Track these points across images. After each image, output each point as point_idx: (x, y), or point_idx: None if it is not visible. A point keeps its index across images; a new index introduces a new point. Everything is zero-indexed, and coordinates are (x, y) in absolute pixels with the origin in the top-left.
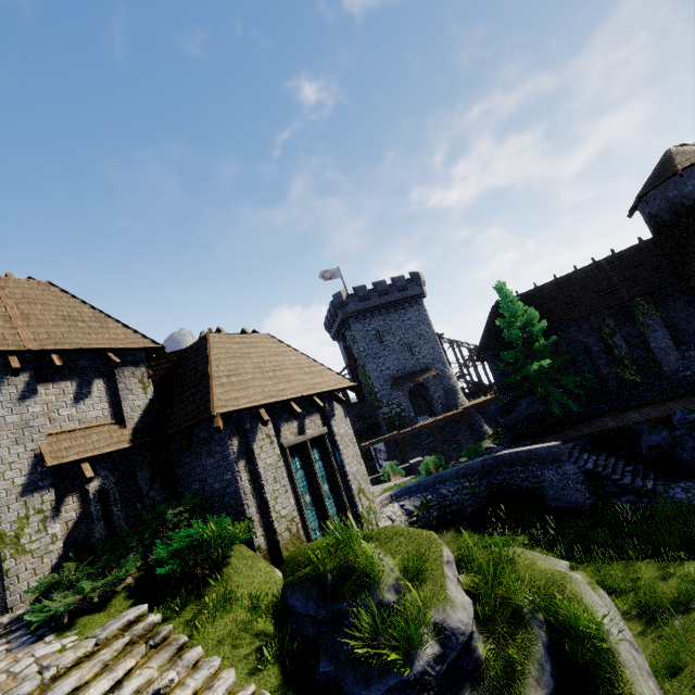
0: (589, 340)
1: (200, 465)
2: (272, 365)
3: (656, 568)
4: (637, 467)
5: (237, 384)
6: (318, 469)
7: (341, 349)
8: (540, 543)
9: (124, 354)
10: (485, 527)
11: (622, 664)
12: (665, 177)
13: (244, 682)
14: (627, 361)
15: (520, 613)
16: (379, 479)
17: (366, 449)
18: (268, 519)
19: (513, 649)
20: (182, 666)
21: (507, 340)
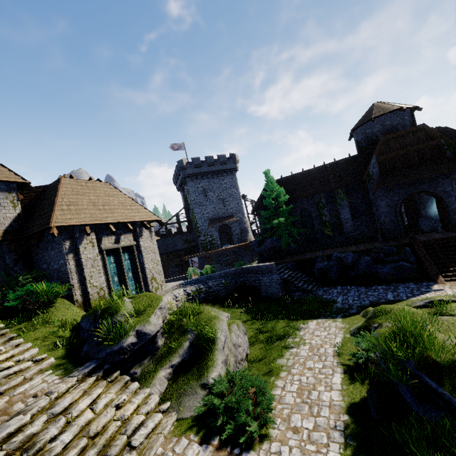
0: (312, 209)
1: (47, 255)
2: (103, 202)
3: (286, 323)
4: (310, 279)
5: (73, 211)
6: (126, 264)
7: (182, 197)
8: (247, 312)
9: (0, 184)
10: (228, 304)
11: (216, 349)
12: (366, 120)
13: (43, 354)
14: (328, 223)
15: (186, 330)
16: (186, 277)
17: (186, 260)
18: (85, 287)
19: (175, 343)
20: (9, 345)
21: (266, 204)
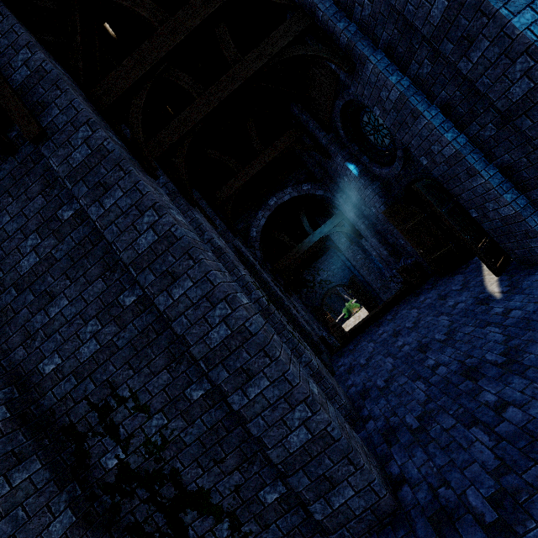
0: None
1: None
2: None
3: None
4: None
5: None
6: None
7: None
8: None
9: None
10: None
11: None
12: None
13: None
14: None
15: None
16: (342, 320)
17: None
18: None
19: None
20: None
21: None
